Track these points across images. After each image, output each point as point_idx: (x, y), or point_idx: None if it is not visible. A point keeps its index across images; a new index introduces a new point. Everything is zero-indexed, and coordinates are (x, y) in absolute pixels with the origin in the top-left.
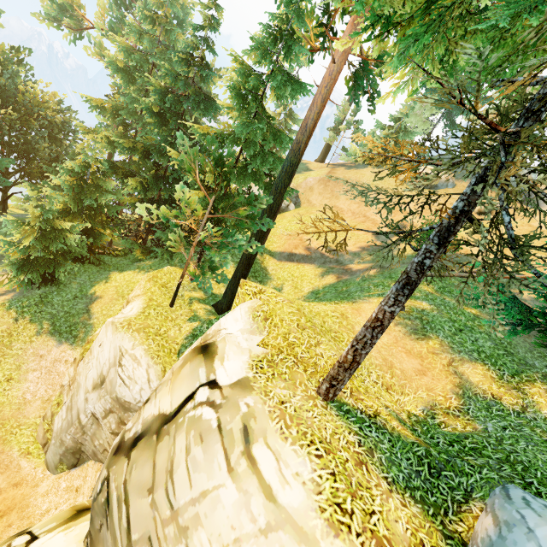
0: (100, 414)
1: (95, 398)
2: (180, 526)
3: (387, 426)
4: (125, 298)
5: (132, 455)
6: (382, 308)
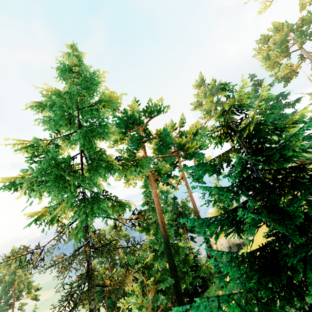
0: None
1: None
2: None
3: None
4: None
5: None
6: None
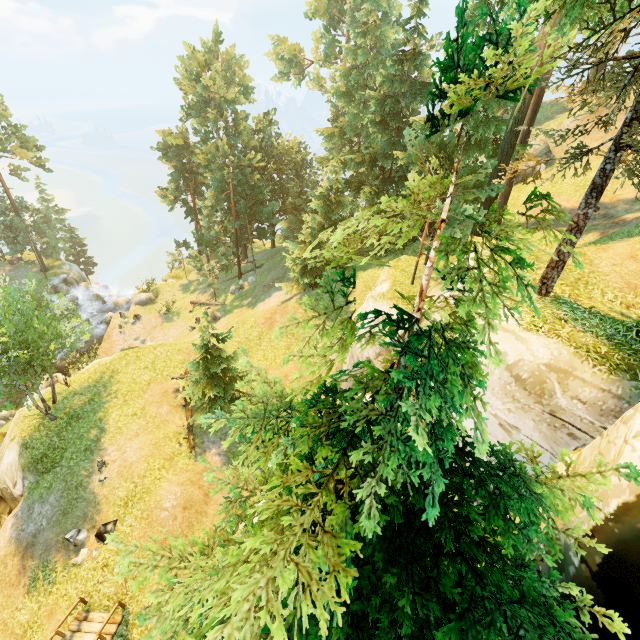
0: (373, 356)
1: (368, 347)
2: None
3: (601, 312)
4: (371, 289)
5: None
6: (576, 213)
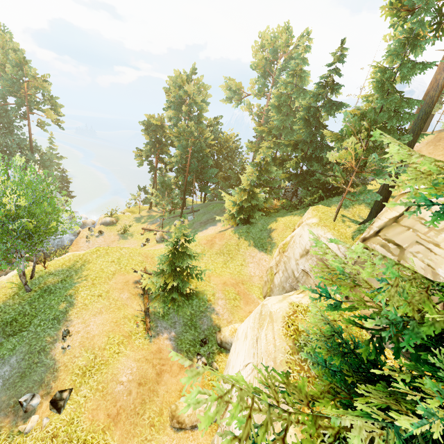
0: (309, 269)
1: (303, 262)
2: (438, 230)
3: None
4: (291, 228)
5: (380, 234)
6: None
